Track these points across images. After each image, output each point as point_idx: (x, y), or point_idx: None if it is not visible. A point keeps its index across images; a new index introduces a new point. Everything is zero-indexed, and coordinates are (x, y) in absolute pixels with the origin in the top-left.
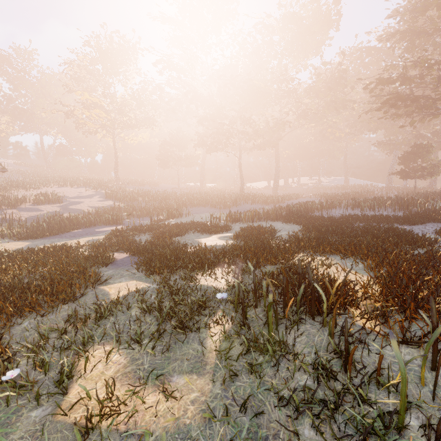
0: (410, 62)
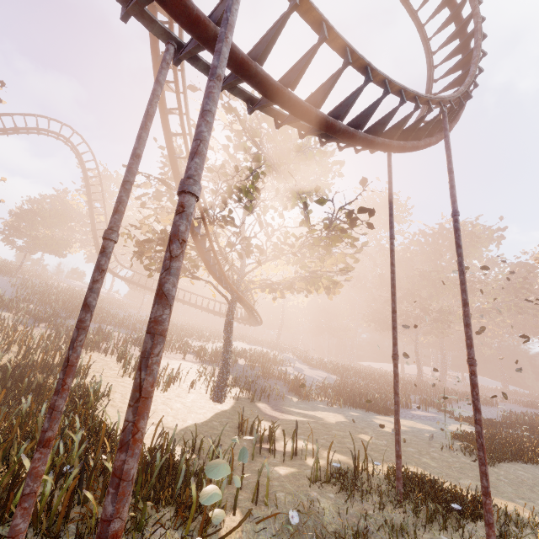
0: None
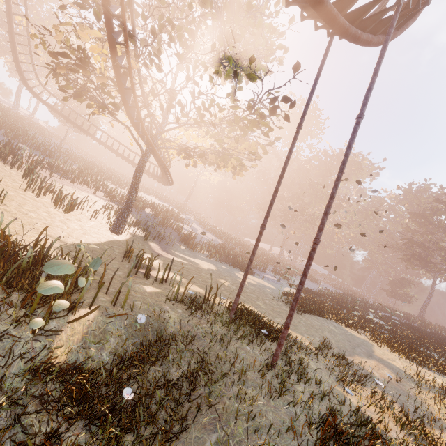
0: (420, 233)
